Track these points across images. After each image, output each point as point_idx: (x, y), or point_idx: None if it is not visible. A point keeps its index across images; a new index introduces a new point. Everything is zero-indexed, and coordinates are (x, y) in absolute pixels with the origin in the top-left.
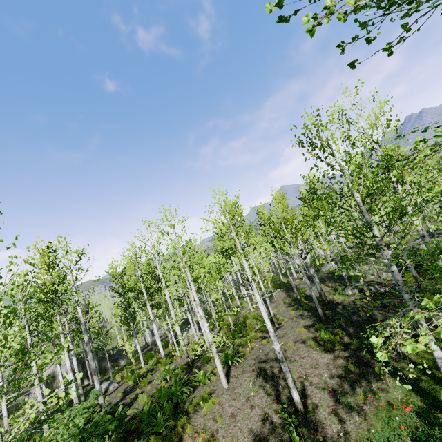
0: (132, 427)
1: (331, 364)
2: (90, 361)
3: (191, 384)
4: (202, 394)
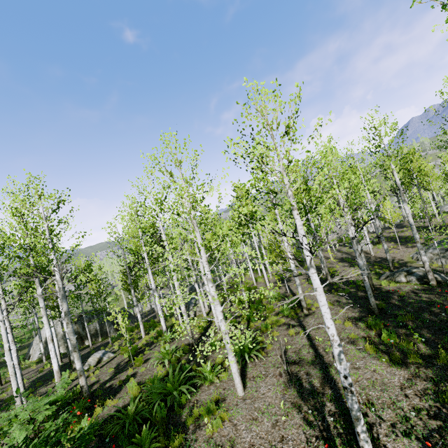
0: (107, 440)
1: (408, 388)
2: (69, 335)
3: (194, 381)
4: (208, 404)
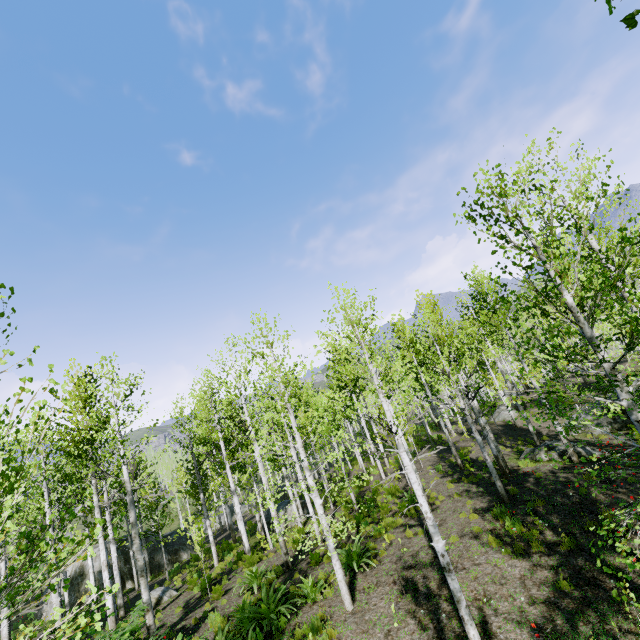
0: None
1: (527, 579)
2: (136, 553)
3: (293, 600)
4: (312, 620)
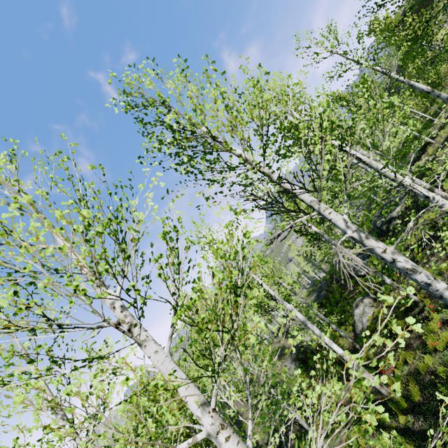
0: None
1: None
2: None
3: None
4: None
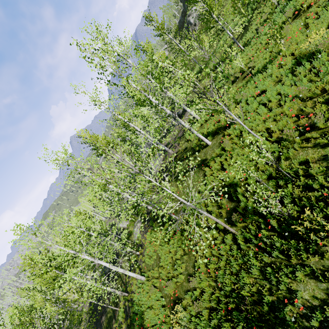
0: None
1: None
2: None
3: None
4: None
